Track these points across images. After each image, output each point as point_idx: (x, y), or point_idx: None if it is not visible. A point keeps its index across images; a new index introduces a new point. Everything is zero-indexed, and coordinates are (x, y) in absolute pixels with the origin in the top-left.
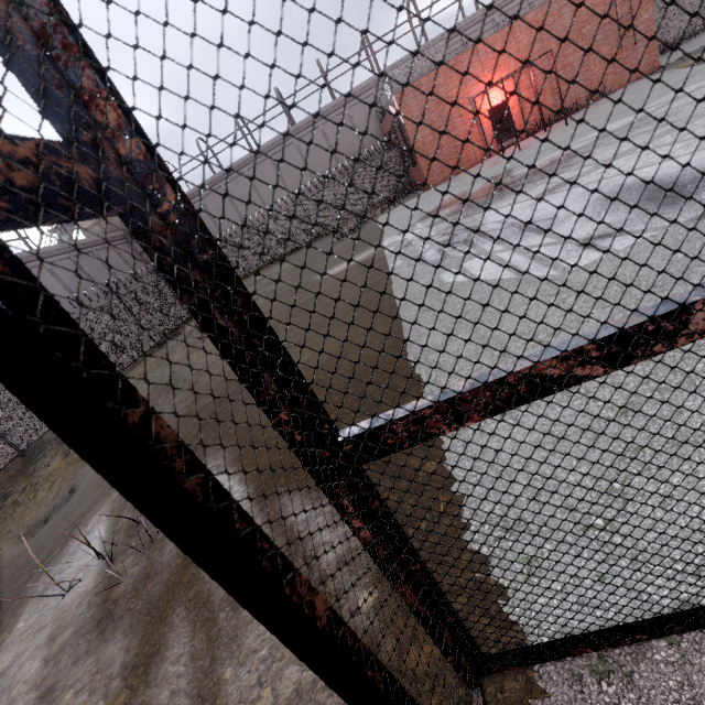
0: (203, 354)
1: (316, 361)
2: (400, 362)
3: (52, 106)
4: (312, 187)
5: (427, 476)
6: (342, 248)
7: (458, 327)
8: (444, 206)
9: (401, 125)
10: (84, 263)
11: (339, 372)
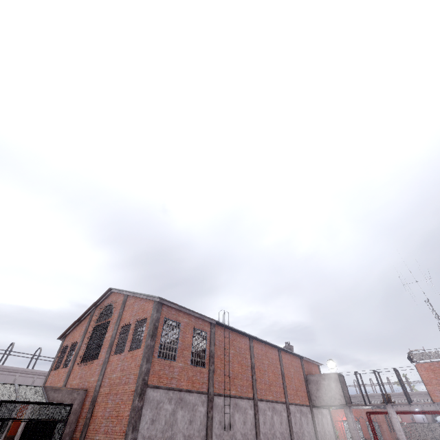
0: None
1: None
2: None
3: None
4: None
5: None
6: None
7: None
8: None
9: None
10: None
11: None
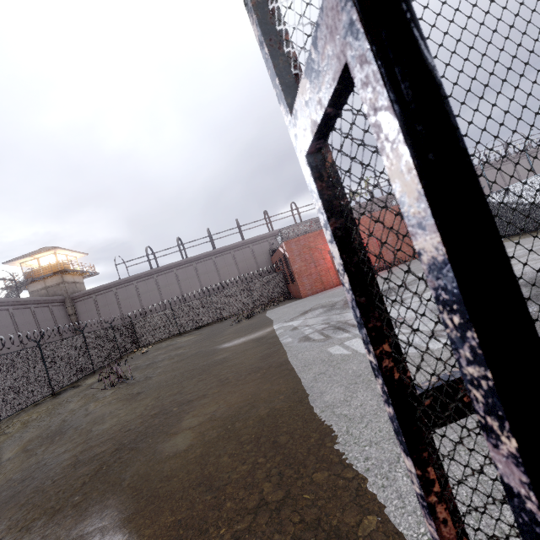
0: (101, 403)
1: (223, 412)
2: (308, 415)
3: (290, 90)
4: (219, 287)
5: (369, 536)
6: (239, 328)
7: (356, 386)
8: (317, 307)
9: (286, 258)
10: (18, 315)
11: (248, 423)
